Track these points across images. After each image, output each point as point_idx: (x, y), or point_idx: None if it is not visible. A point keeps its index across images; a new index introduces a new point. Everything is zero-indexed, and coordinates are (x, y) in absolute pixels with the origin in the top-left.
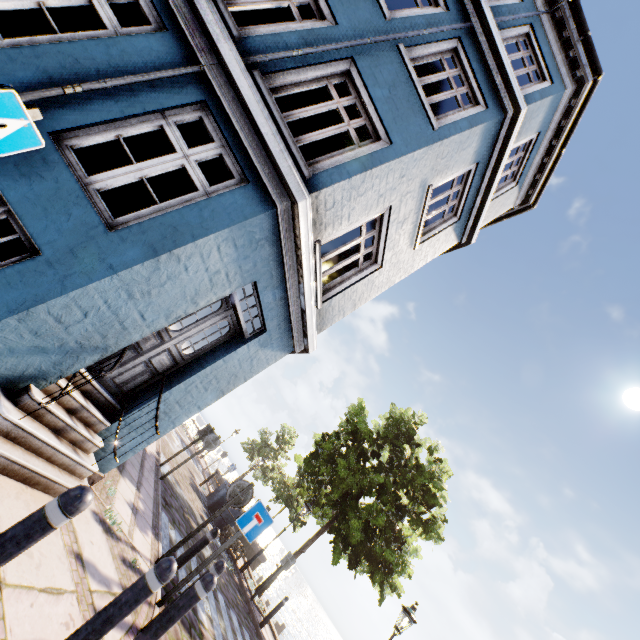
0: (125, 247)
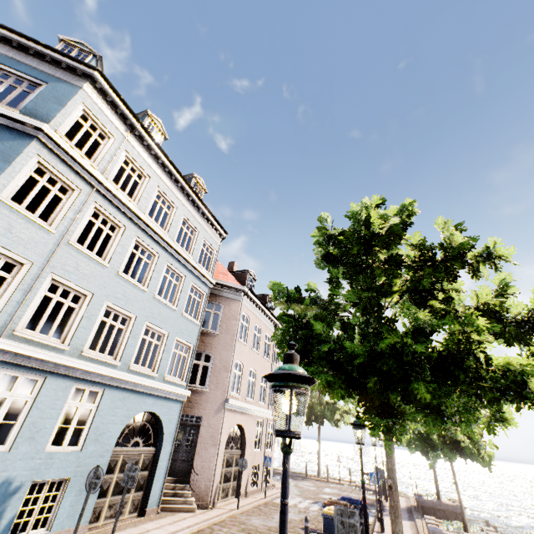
0: None
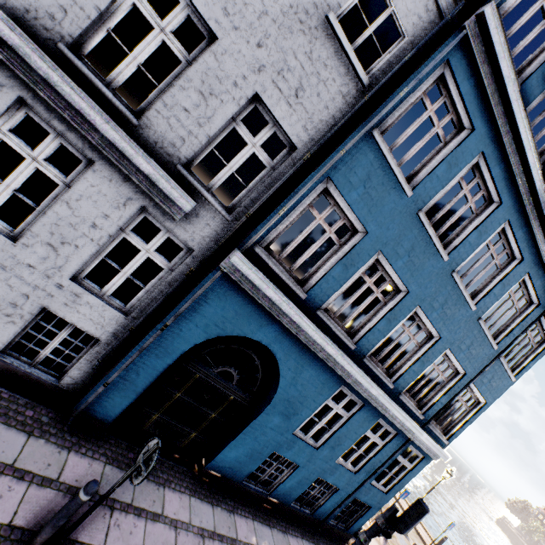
0: (390, 495)
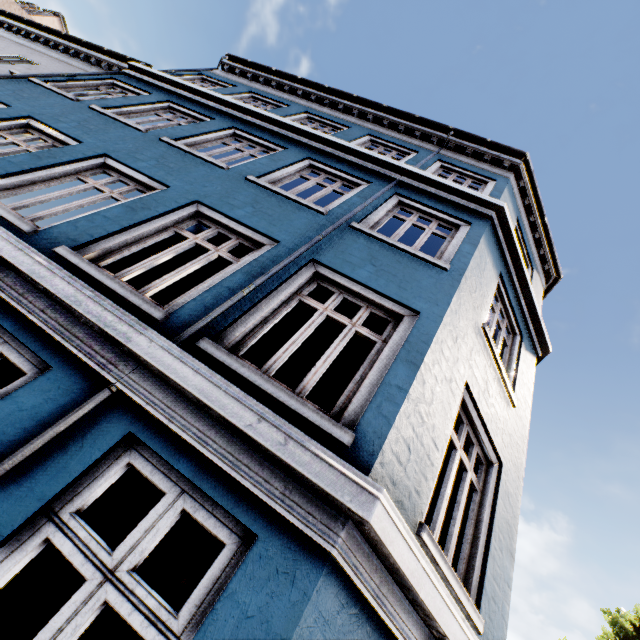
0: None
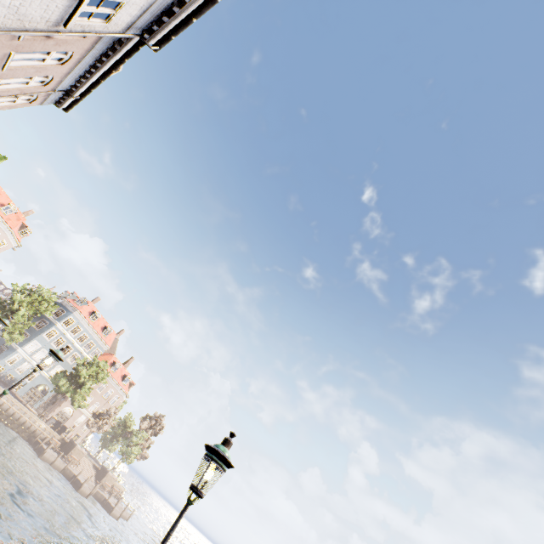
0: None
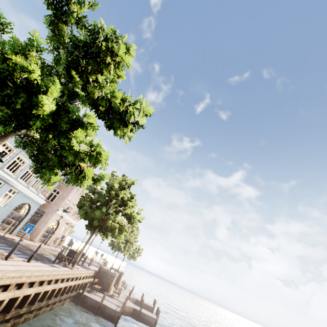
0: None
